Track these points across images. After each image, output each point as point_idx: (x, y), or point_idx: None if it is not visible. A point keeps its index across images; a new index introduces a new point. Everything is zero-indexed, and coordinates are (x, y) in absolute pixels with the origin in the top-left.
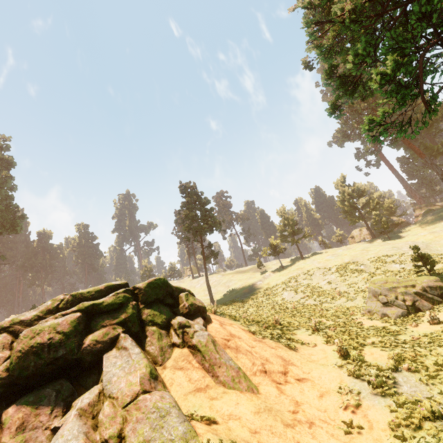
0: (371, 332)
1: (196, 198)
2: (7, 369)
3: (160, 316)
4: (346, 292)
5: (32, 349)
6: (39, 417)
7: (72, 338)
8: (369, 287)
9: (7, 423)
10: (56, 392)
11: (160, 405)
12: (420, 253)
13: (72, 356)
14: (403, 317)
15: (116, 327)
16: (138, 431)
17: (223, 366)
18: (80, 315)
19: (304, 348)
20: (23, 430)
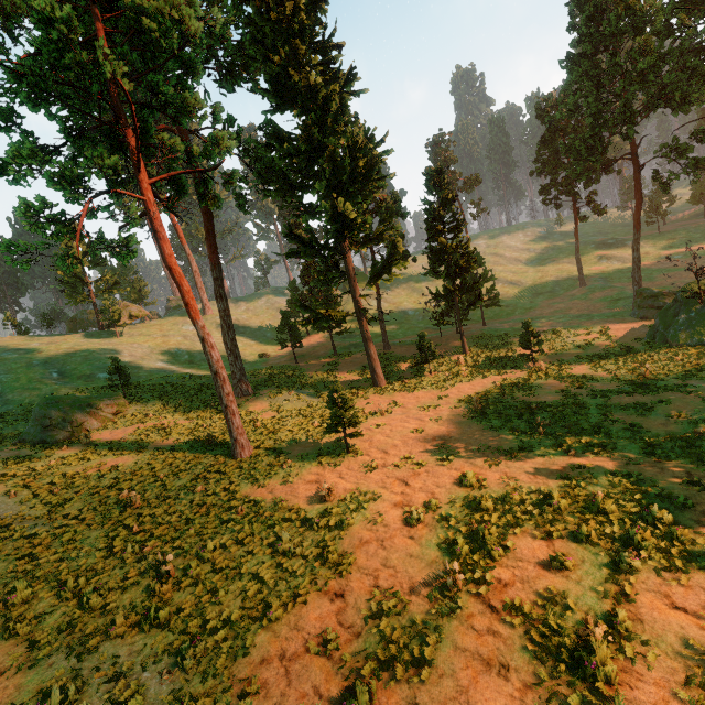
0: (2, 466)
1: None
2: None
3: None
4: (9, 413)
5: None
6: None
7: None
8: (35, 408)
9: None
10: None
11: None
12: (118, 366)
13: None
14: (65, 440)
15: None
16: None
17: None
18: None
19: None
20: None
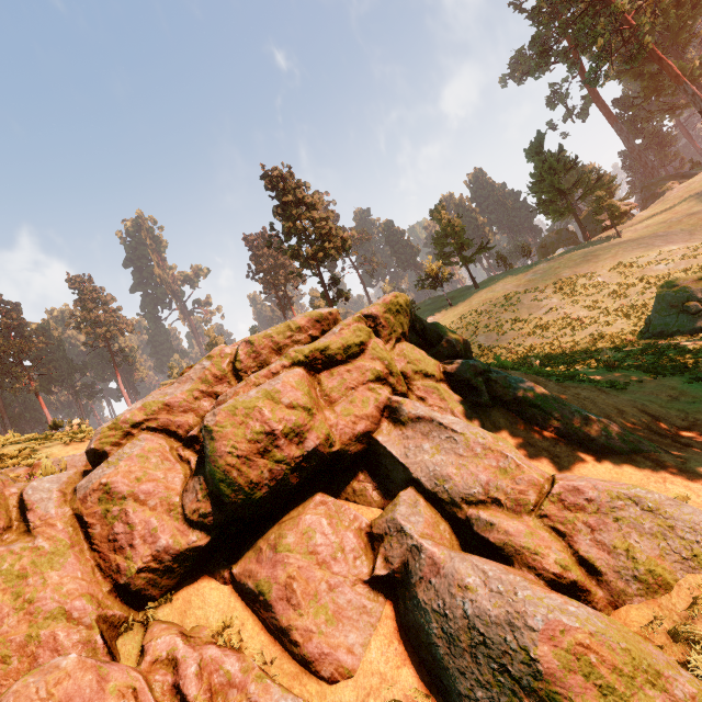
0: None
1: (300, 195)
2: (210, 496)
3: (427, 362)
4: (592, 317)
5: (254, 445)
6: (327, 566)
7: (317, 415)
8: (662, 294)
9: (271, 592)
10: (325, 519)
11: (626, 492)
12: None
13: (329, 448)
14: None
15: (374, 388)
16: (615, 546)
17: (592, 422)
18: (302, 372)
19: (630, 388)
20: (314, 596)
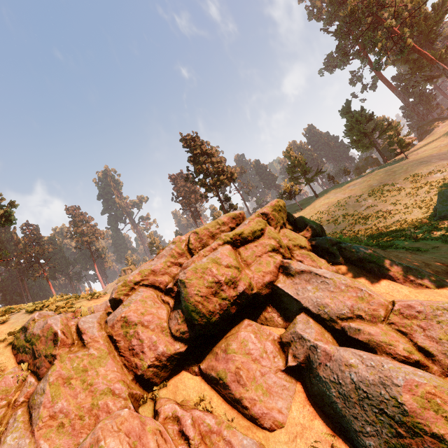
0: None
1: (204, 149)
2: (186, 321)
3: (300, 239)
4: (396, 209)
5: (209, 290)
6: (258, 361)
7: (242, 271)
8: (442, 191)
9: (227, 377)
10: (252, 334)
11: (442, 305)
12: None
13: (251, 291)
14: None
15: (272, 255)
16: (440, 338)
17: (411, 270)
18: (230, 247)
19: (430, 251)
20: (253, 379)
